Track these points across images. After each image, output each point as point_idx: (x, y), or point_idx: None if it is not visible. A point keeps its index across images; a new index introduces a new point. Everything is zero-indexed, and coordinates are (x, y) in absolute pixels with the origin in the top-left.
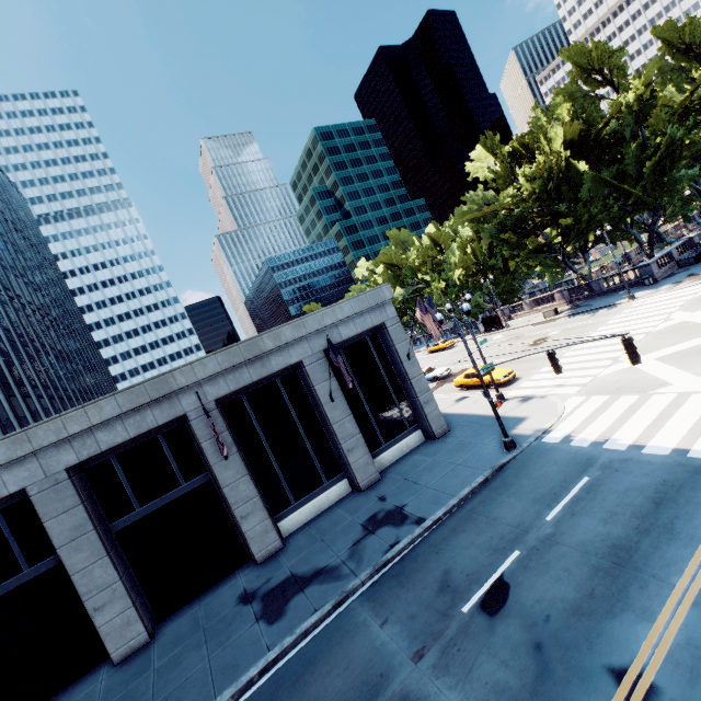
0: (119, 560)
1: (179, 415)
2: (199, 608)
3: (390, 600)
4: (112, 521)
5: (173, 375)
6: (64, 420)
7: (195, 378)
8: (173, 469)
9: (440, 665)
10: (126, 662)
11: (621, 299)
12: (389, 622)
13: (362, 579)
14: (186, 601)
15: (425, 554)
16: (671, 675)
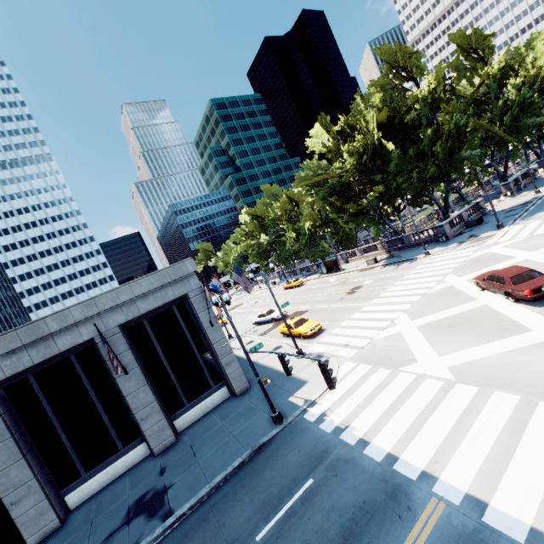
0: None
1: None
2: None
3: None
4: None
5: None
6: None
7: None
8: None
9: None
10: None
11: (420, 254)
12: None
13: None
14: None
15: None
16: None
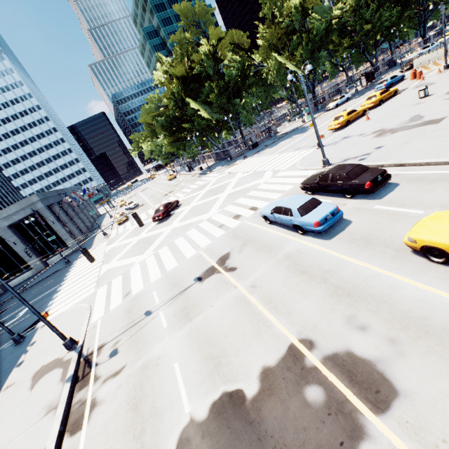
0: None
1: None
2: None
3: None
4: None
5: None
6: None
7: None
8: None
9: None
10: None
11: (212, 170)
12: None
13: None
14: None
15: (12, 300)
16: None
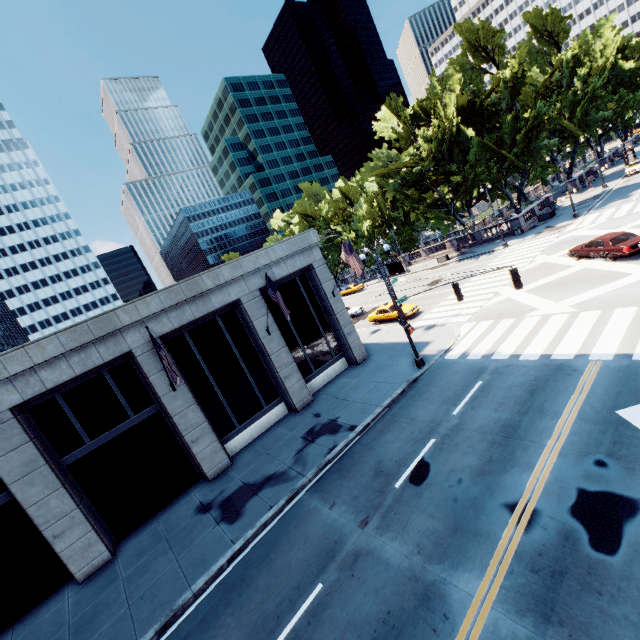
0: (74, 490)
1: (124, 352)
2: (158, 524)
3: (335, 489)
4: (62, 456)
5: (116, 313)
6: (3, 360)
7: (139, 316)
8: (121, 403)
9: (382, 526)
10: (91, 579)
11: (497, 247)
12: (336, 505)
13: (309, 478)
14: (143, 521)
15: (360, 452)
16: (546, 501)
